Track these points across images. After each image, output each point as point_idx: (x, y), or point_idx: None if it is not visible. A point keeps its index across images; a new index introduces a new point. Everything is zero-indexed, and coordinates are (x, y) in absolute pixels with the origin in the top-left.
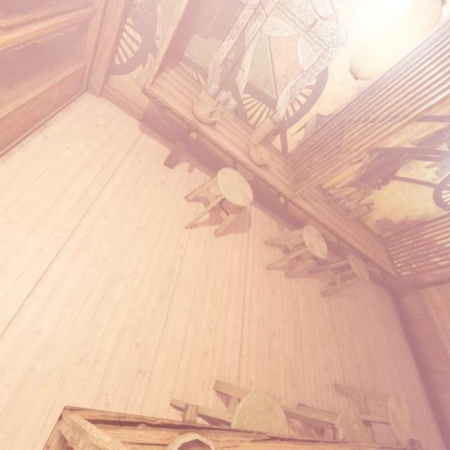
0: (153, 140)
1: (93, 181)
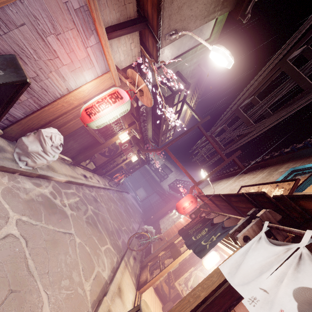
0: (157, 298)
1: (153, 310)
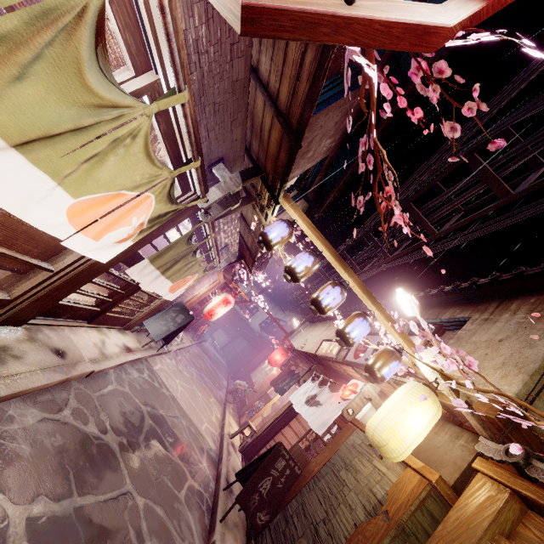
0: None
1: None
